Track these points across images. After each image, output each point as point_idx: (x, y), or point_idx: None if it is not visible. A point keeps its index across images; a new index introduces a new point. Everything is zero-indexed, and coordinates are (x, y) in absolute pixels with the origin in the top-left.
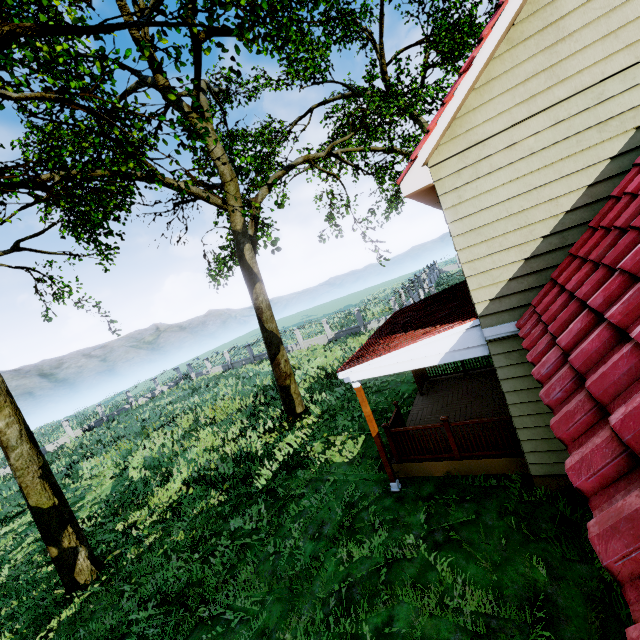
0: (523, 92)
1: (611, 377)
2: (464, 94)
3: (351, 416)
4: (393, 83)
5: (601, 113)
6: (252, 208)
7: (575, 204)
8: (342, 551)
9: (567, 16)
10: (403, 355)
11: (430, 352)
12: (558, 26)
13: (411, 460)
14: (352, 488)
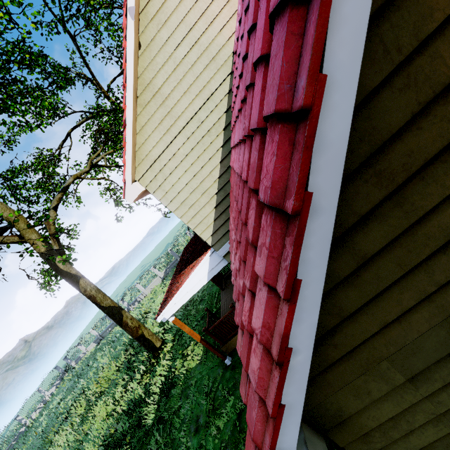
0: (163, 128)
1: (237, 288)
2: (131, 140)
3: (192, 328)
4: (116, 103)
5: (205, 128)
6: (48, 230)
7: (220, 173)
8: (213, 429)
9: (161, 87)
10: (187, 287)
11: (199, 277)
12: (160, 93)
13: (229, 339)
14: (207, 379)
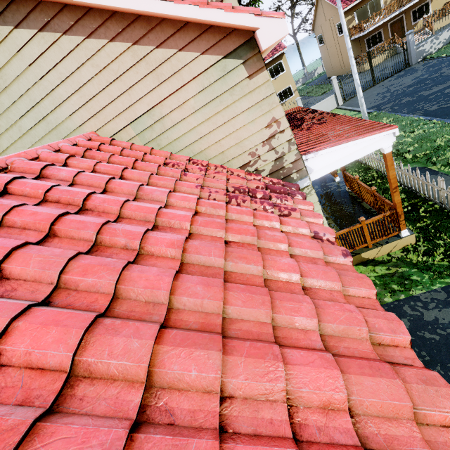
0: None
1: None
2: None
3: None
4: None
5: None
6: None
7: None
8: None
9: (8, 149)
10: None
11: None
12: (7, 154)
13: None
14: None
